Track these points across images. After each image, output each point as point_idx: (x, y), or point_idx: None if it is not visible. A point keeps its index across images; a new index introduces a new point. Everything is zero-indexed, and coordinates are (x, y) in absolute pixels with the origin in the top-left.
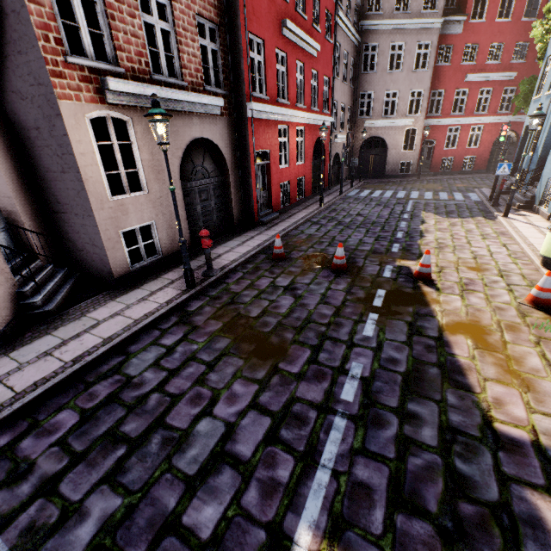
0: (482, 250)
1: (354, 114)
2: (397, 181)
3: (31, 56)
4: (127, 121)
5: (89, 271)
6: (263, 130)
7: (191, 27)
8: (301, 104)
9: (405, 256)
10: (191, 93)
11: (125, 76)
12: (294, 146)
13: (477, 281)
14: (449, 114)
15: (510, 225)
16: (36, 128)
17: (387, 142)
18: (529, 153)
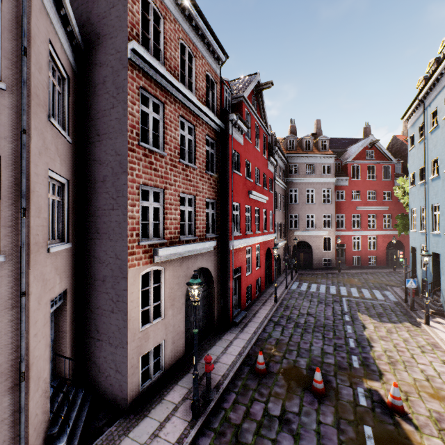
0: (428, 368)
1: (286, 226)
2: (323, 273)
3: (119, 243)
4: (161, 270)
5: (102, 392)
6: (237, 254)
7: (203, 205)
8: (258, 230)
9: (368, 375)
10: (200, 243)
11: (166, 242)
12: (254, 258)
13: (444, 415)
14: (351, 228)
15: (437, 336)
16: (102, 280)
17: (312, 245)
18: (421, 267)
